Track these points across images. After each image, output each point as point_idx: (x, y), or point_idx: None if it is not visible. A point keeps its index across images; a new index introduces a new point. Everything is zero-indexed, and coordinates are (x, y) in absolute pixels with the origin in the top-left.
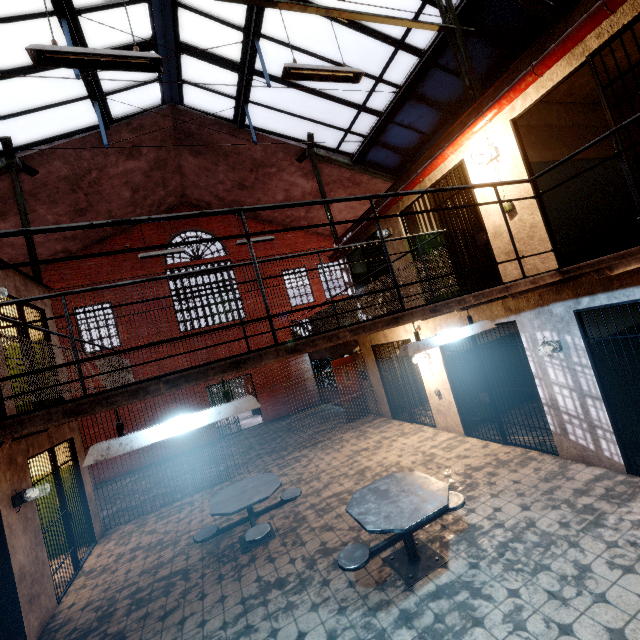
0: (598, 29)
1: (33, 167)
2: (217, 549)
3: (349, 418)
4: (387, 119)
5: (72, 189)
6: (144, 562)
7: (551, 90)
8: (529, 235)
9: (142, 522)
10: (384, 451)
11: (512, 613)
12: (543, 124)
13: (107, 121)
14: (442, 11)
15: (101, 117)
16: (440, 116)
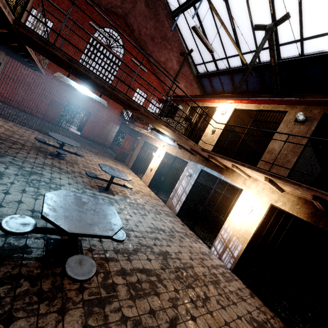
0: (265, 105)
1: None
2: (39, 148)
3: (116, 158)
4: (218, 73)
5: None
6: (4, 131)
7: (247, 110)
8: (211, 142)
9: (6, 121)
10: None
11: (122, 208)
12: (243, 119)
13: None
14: (252, 59)
15: None
16: (232, 91)
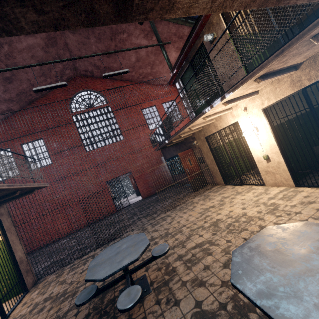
0: None
1: None
2: (101, 304)
3: (194, 189)
4: None
5: None
6: (47, 315)
7: None
8: None
9: (60, 273)
10: (228, 206)
11: None
12: None
13: None
14: None
15: None
16: None
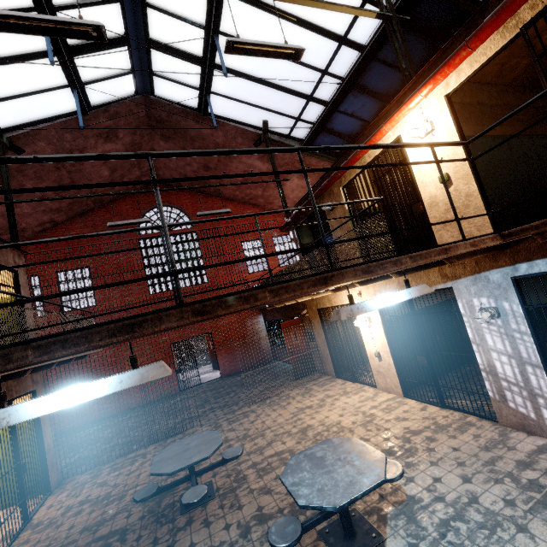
0: (532, 0)
1: (20, 146)
2: (158, 507)
3: (296, 375)
4: (332, 108)
5: (56, 167)
6: (88, 517)
7: (485, 64)
8: (465, 204)
9: (96, 473)
10: (326, 410)
11: None
12: (476, 102)
13: (86, 107)
14: (380, 2)
15: (80, 104)
16: (380, 105)
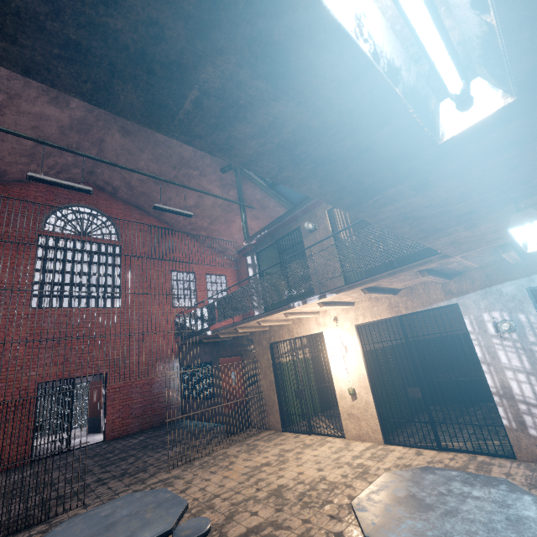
0: None
1: None
2: None
3: (229, 430)
4: None
5: None
6: None
7: None
8: None
9: None
10: (294, 465)
11: None
12: None
13: None
14: None
15: None
16: None
